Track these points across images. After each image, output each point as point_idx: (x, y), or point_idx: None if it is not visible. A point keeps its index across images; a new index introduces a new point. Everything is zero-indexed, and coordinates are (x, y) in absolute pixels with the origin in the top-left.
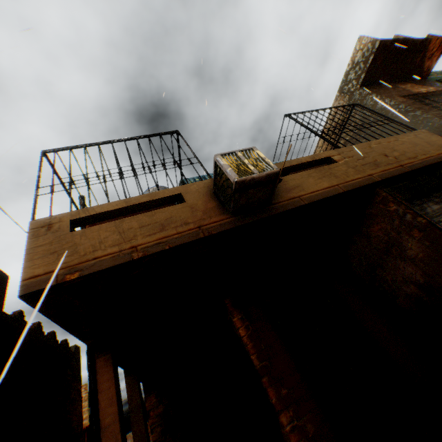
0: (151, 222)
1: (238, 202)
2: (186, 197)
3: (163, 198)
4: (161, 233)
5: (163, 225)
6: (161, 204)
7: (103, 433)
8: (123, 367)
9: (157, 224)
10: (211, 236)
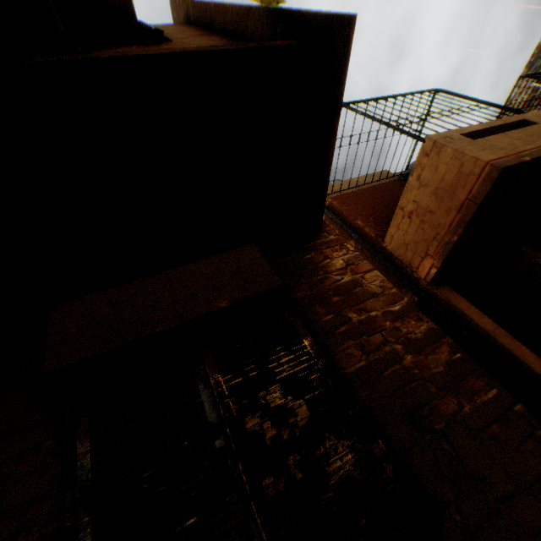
0: (530, 134)
1: None
2: (532, 121)
3: (510, 123)
4: None
5: None
6: (505, 130)
7: (493, 335)
8: None
9: (537, 134)
10: None
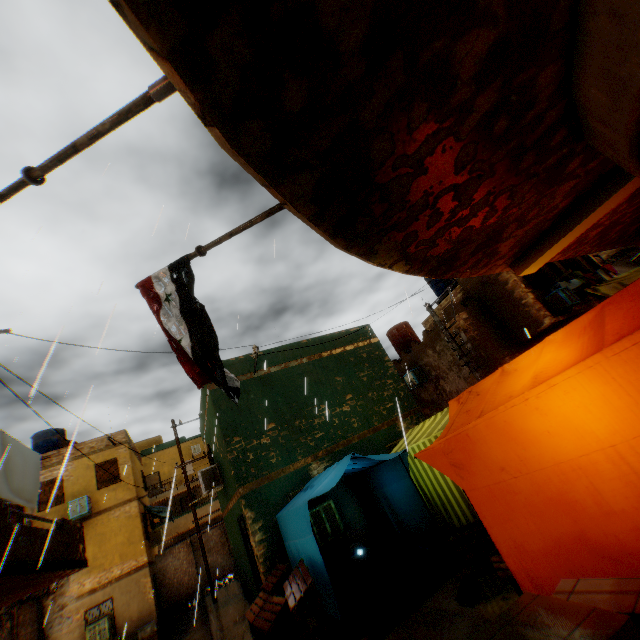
0: None
1: None
2: None
3: None
4: None
5: None
6: None
7: None
8: None
9: None
10: None
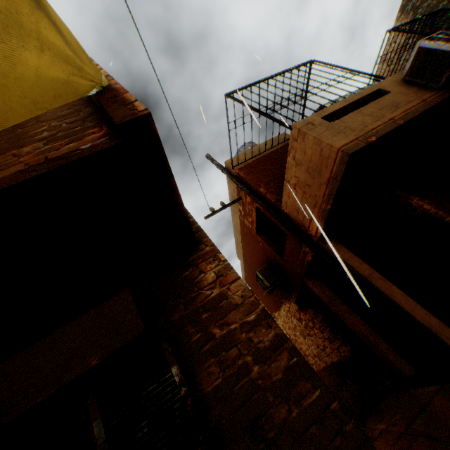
0: (382, 106)
1: (449, 74)
2: (386, 90)
3: (368, 95)
4: (399, 110)
5: (393, 106)
6: (364, 101)
7: (370, 279)
8: (306, 273)
9: (388, 106)
10: (435, 105)
